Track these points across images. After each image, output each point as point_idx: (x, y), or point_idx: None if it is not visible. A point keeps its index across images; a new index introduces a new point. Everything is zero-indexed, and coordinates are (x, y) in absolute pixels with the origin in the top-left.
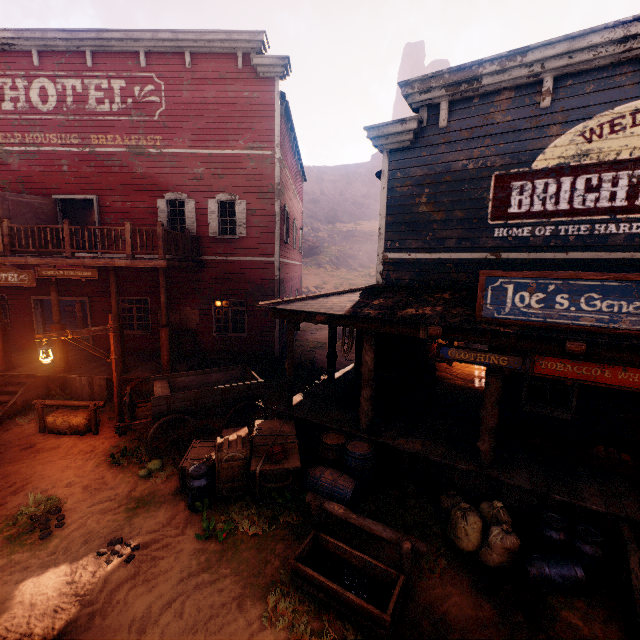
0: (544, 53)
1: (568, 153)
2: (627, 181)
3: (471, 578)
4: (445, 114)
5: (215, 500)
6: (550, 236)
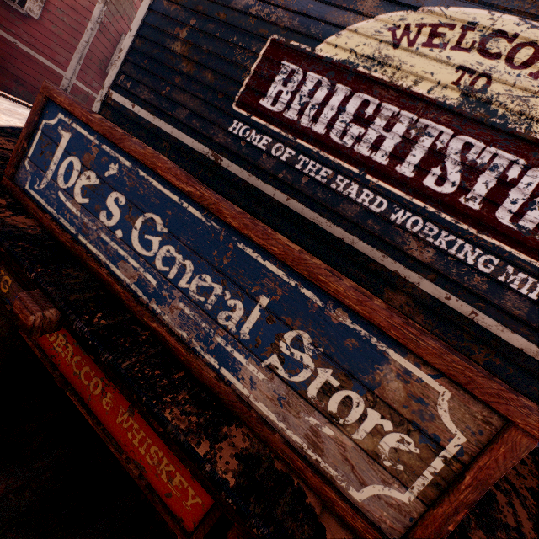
0: None
1: (364, 49)
2: (405, 129)
3: None
4: None
5: None
6: (285, 164)
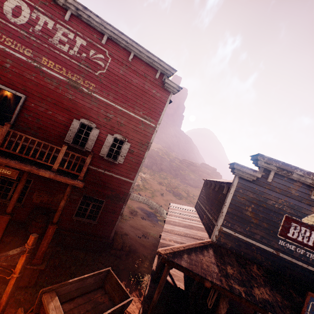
0: None
1: None
2: None
3: None
4: (272, 177)
5: None
6: (302, 254)
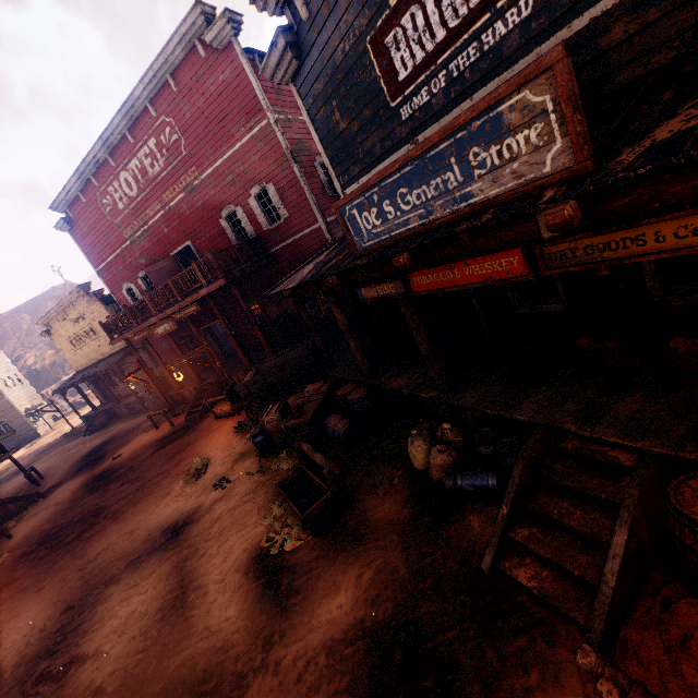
0: None
1: None
2: None
3: (411, 491)
4: (299, 2)
5: (278, 449)
6: (447, 85)
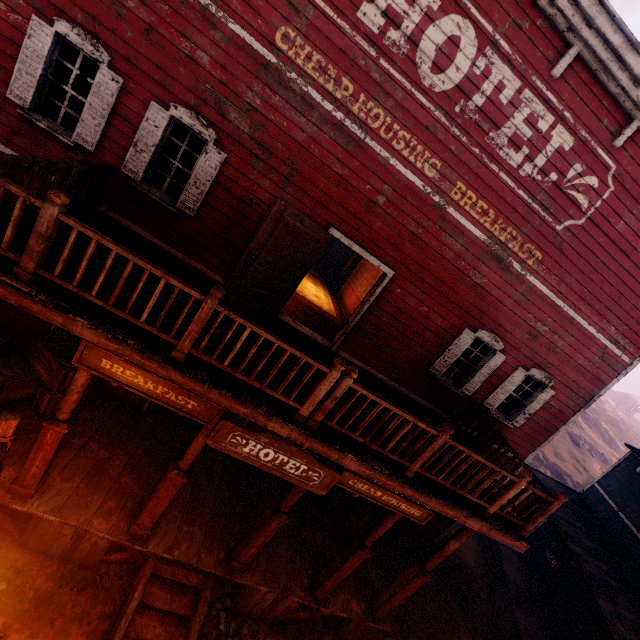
0: None
1: None
2: None
3: None
4: None
5: None
6: None
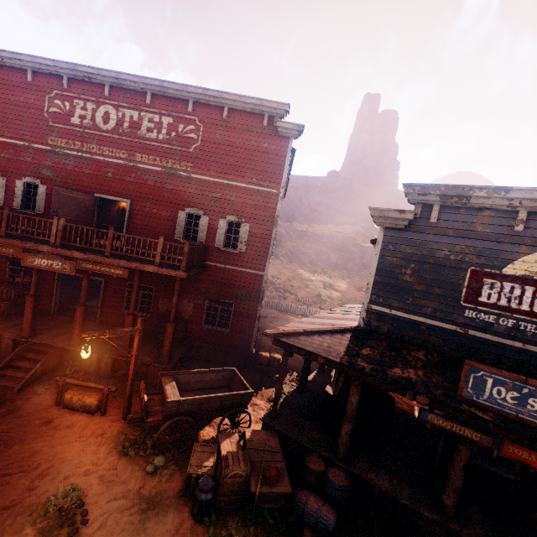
0: (523, 195)
1: (533, 269)
2: None
3: None
4: (436, 214)
5: (213, 509)
6: (511, 327)
